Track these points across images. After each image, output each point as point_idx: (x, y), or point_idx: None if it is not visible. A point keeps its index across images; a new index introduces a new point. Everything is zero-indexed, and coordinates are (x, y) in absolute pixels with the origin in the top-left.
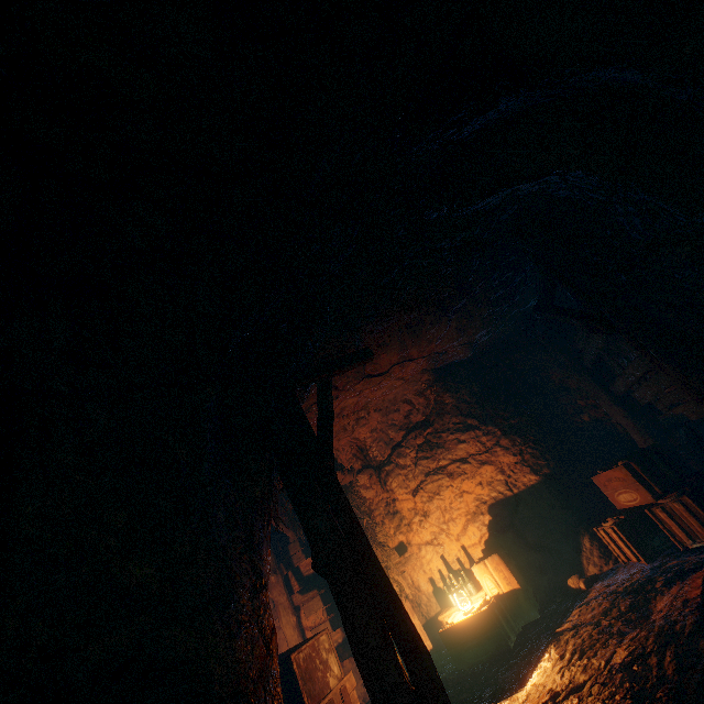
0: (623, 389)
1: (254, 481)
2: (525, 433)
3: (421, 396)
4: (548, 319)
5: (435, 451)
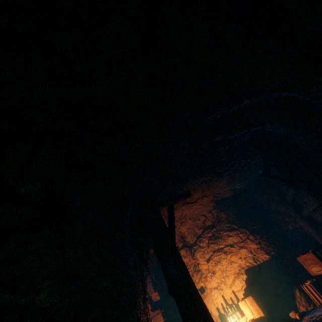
0: (307, 214)
1: (143, 248)
2: (261, 233)
3: (210, 213)
4: (268, 180)
5: (217, 240)
